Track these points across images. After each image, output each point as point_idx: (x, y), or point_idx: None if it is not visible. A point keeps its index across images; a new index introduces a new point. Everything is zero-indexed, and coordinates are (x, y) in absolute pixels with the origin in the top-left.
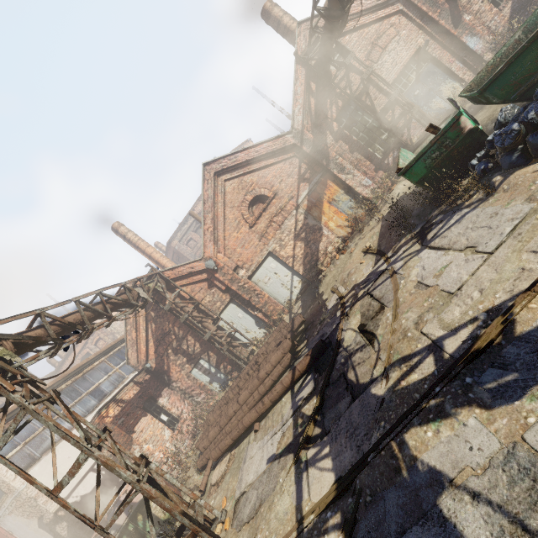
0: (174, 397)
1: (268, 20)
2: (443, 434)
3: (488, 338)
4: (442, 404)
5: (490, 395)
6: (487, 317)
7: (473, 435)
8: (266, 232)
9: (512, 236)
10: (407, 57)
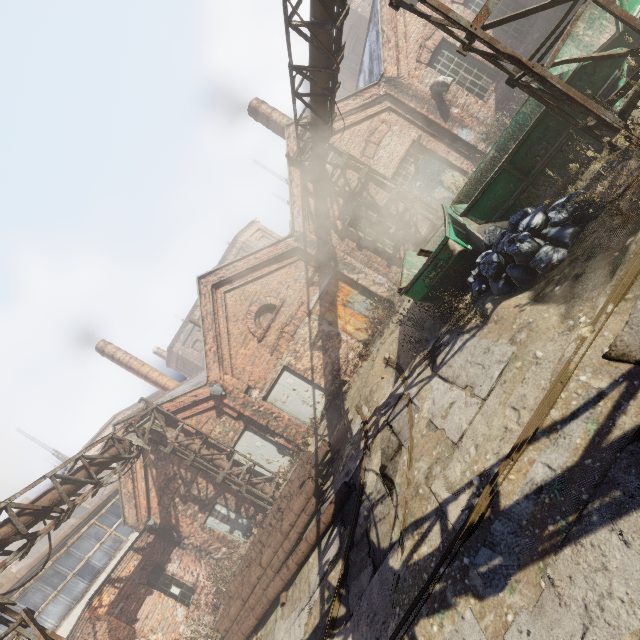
0: (187, 558)
1: (256, 117)
2: (446, 628)
3: (480, 510)
4: (445, 591)
5: (482, 581)
6: (480, 483)
7: (469, 632)
8: (278, 344)
9: (499, 383)
10: (403, 151)
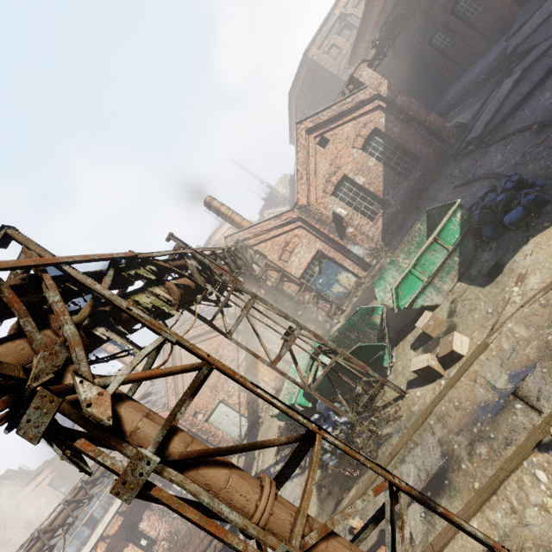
0: (153, 517)
1: (210, 208)
2: None
3: None
4: None
5: None
6: None
7: None
8: (216, 386)
9: None
10: (309, 257)
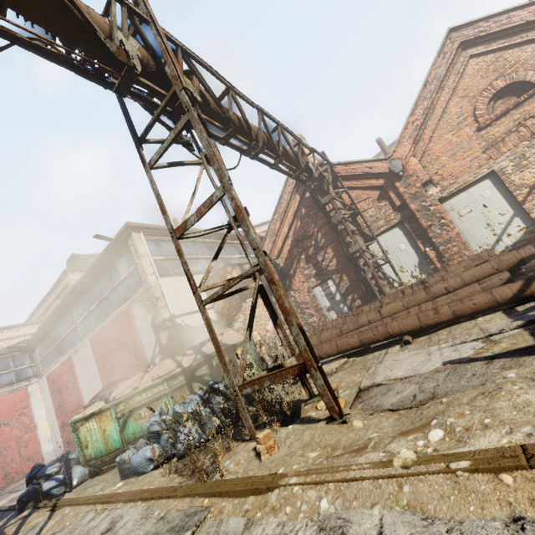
0: None
1: None
2: None
3: None
4: None
5: None
6: None
7: None
8: (503, 140)
9: None
10: None
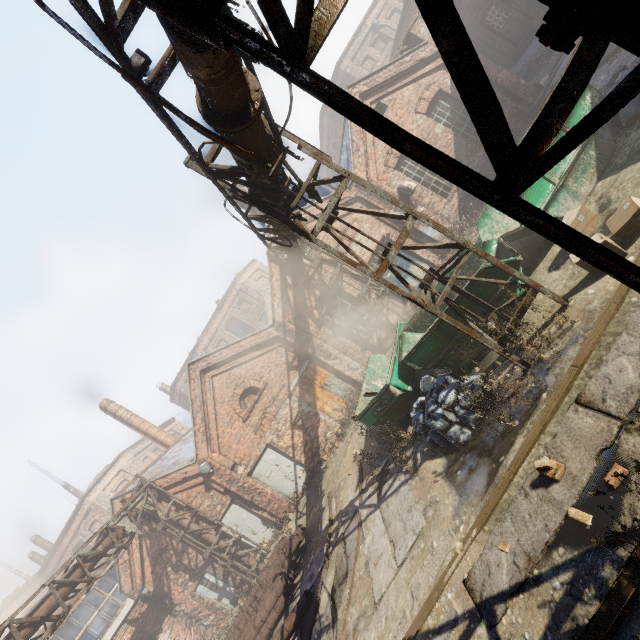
0: (177, 626)
1: (243, 205)
2: None
3: None
4: None
5: None
6: None
7: None
8: (261, 424)
9: (410, 555)
10: (373, 246)
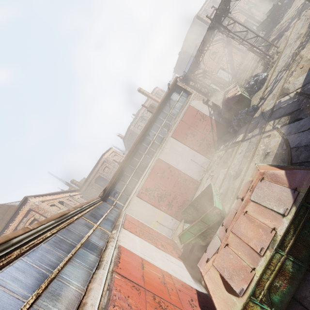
0: None
1: (198, 19)
2: None
3: None
4: None
5: None
6: None
7: None
8: (218, 61)
9: None
10: (243, 21)
